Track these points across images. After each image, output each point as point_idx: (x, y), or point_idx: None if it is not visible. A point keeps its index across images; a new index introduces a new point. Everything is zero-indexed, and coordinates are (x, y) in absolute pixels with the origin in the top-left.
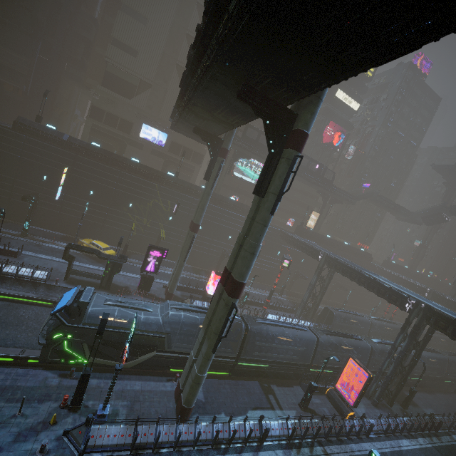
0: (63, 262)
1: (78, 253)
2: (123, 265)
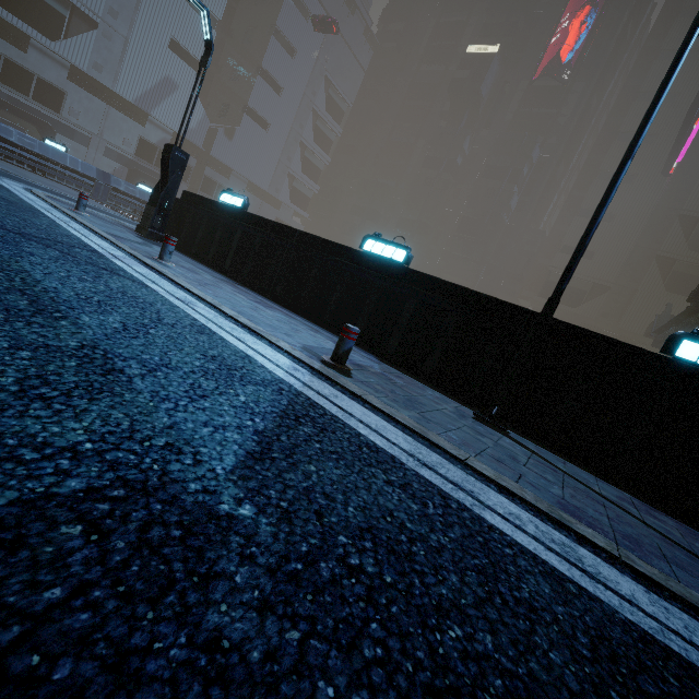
0: None
1: None
2: None
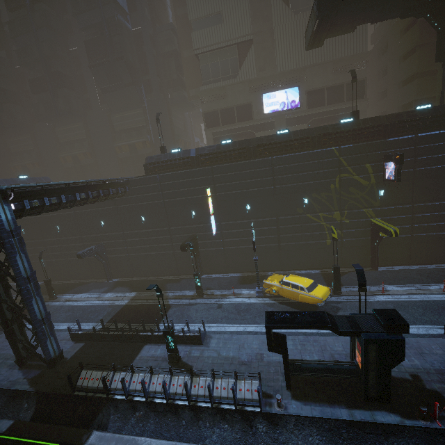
0: (262, 332)
1: (270, 302)
2: (349, 306)
